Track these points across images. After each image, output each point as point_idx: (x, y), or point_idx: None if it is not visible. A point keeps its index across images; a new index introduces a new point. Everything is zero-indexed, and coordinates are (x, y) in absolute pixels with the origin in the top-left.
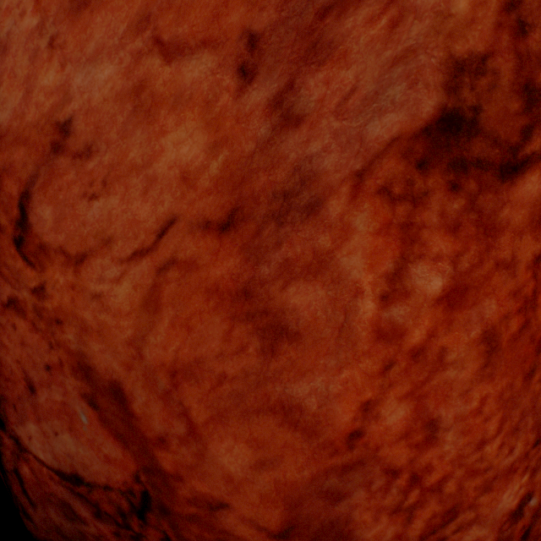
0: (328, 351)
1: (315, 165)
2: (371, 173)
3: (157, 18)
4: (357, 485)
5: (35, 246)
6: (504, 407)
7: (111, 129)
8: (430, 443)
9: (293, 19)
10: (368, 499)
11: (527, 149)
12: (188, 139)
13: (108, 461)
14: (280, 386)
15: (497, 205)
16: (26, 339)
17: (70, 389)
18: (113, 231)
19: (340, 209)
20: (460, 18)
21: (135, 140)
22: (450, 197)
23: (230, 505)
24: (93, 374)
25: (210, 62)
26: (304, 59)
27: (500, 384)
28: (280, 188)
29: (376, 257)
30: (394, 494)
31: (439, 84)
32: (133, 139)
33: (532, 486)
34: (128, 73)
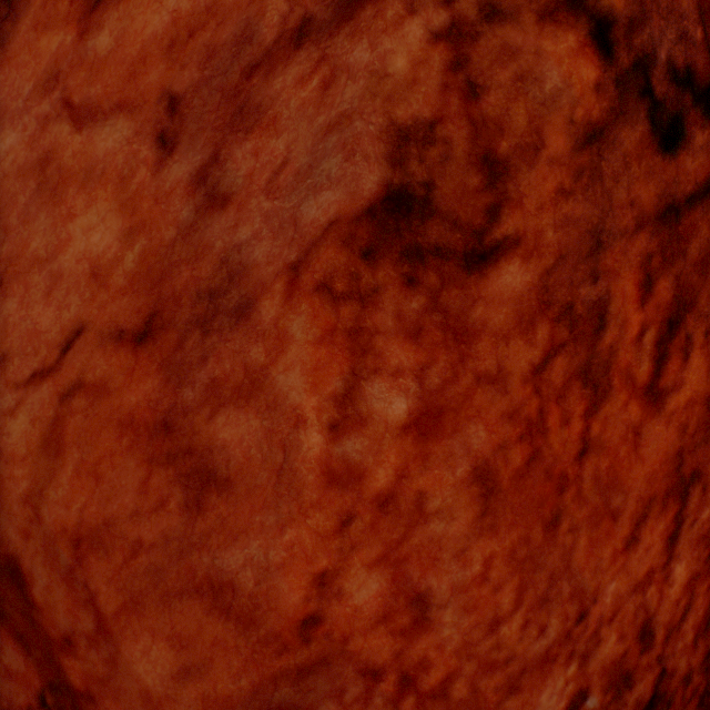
0: (265, 503)
1: (245, 255)
2: (308, 265)
3: (68, 76)
4: (324, 696)
5: None
6: (521, 570)
7: (11, 213)
8: (422, 627)
9: (218, 78)
10: None
11: (497, 232)
12: (101, 225)
13: (9, 675)
14: (208, 556)
15: (466, 303)
16: None
17: None
18: (9, 345)
19: (274, 311)
20: (399, 78)
21: (39, 226)
22: (406, 294)
23: None
24: None
25: (126, 129)
26: (231, 126)
27: (510, 538)
28: (205, 285)
29: (320, 373)
30: (379, 706)
31: (381, 156)
32: (37, 225)
33: (585, 679)
34: (34, 142)
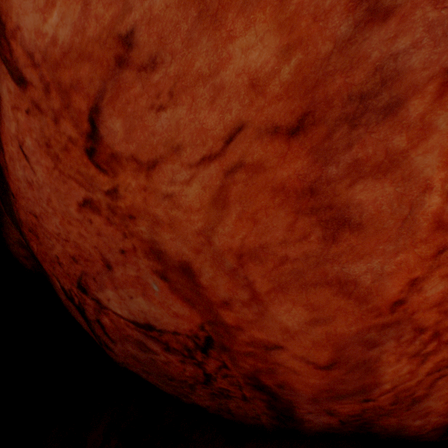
0: (388, 239)
1: (400, 63)
2: None
3: None
4: (390, 338)
5: (107, 155)
6: None
7: (174, 39)
8: None
9: None
10: (395, 347)
11: None
12: (258, 44)
13: (176, 316)
14: (337, 266)
15: None
16: (102, 231)
17: (143, 267)
18: (181, 139)
19: (422, 109)
20: None
21: (201, 49)
22: None
23: (284, 347)
24: (164, 257)
25: None
26: None
27: None
28: (356, 90)
29: None
30: (416, 345)
31: None
32: (199, 48)
33: None
34: None
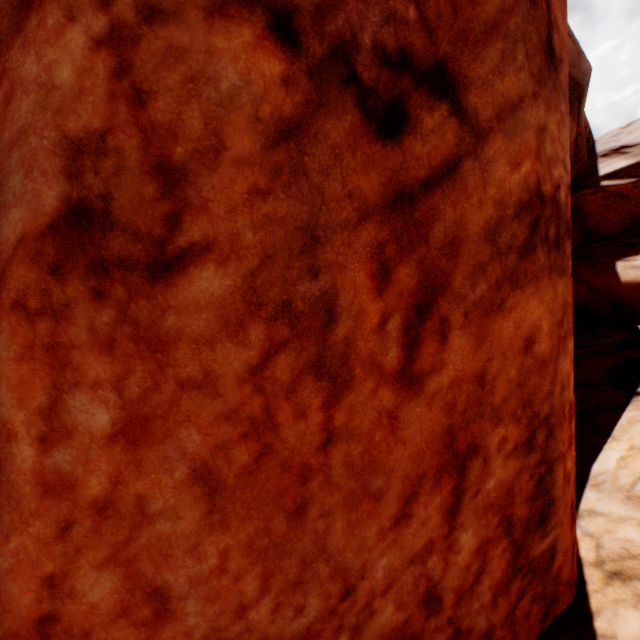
0: None
1: None
2: (6, 283)
3: None
4: None
5: None
6: (264, 559)
7: None
8: (166, 617)
9: None
10: None
11: (181, 240)
12: None
13: None
14: None
15: (156, 313)
16: None
17: None
18: None
19: None
20: (67, 89)
21: None
22: (97, 307)
23: None
24: None
25: None
26: None
27: (245, 531)
28: None
29: (25, 389)
30: None
31: (59, 170)
32: None
33: None
34: None
